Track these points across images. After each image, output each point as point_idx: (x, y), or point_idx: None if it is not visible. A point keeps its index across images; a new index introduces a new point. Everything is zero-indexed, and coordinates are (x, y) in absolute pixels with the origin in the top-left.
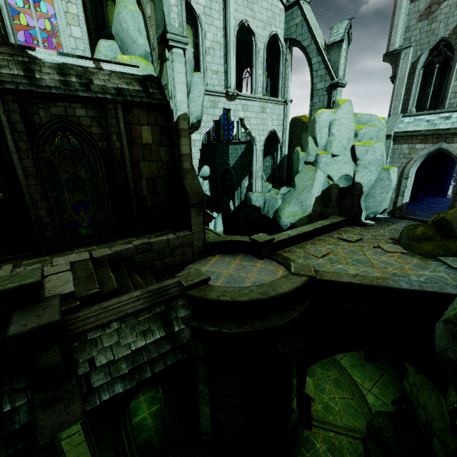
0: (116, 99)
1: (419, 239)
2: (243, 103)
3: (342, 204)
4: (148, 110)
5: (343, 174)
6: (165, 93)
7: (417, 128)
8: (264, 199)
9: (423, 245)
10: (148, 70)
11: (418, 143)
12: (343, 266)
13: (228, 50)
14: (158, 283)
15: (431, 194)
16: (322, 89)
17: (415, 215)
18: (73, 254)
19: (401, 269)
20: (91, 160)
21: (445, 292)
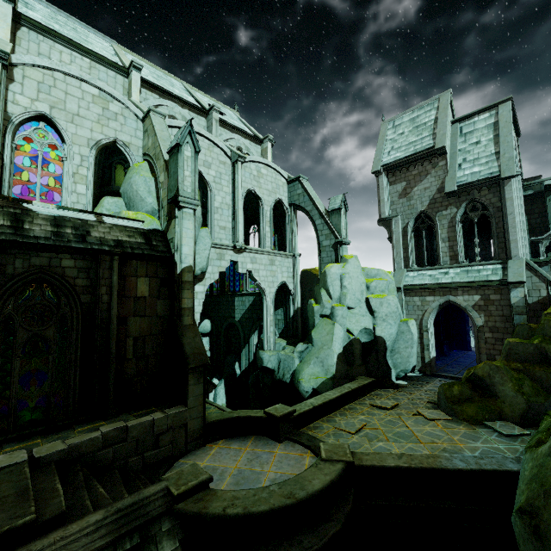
0: (114, 251)
1: (459, 401)
2: (252, 256)
3: (367, 362)
4: (148, 261)
5: (363, 327)
6: (170, 246)
7: (422, 282)
8: (278, 359)
9: (465, 408)
10: (154, 224)
11: (427, 295)
12: (383, 444)
13: (236, 210)
14: (134, 493)
15: (456, 347)
16: (328, 246)
17: (446, 371)
18: (1, 455)
19: (451, 442)
20: (67, 316)
21: (507, 469)
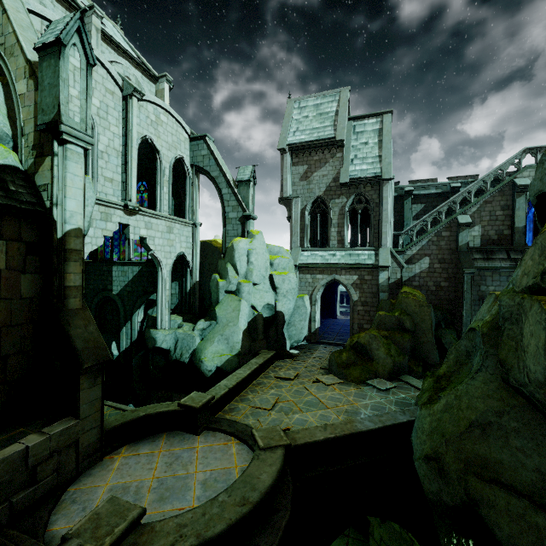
0: None
1: (347, 365)
2: (146, 220)
3: (268, 335)
4: (4, 216)
5: (266, 303)
6: (41, 196)
7: (315, 261)
8: (175, 338)
9: (352, 371)
10: (8, 158)
11: (318, 273)
12: (300, 415)
13: (128, 160)
14: None
15: (326, 316)
16: (235, 218)
17: (326, 338)
18: None
19: (349, 403)
20: None
21: (400, 421)
